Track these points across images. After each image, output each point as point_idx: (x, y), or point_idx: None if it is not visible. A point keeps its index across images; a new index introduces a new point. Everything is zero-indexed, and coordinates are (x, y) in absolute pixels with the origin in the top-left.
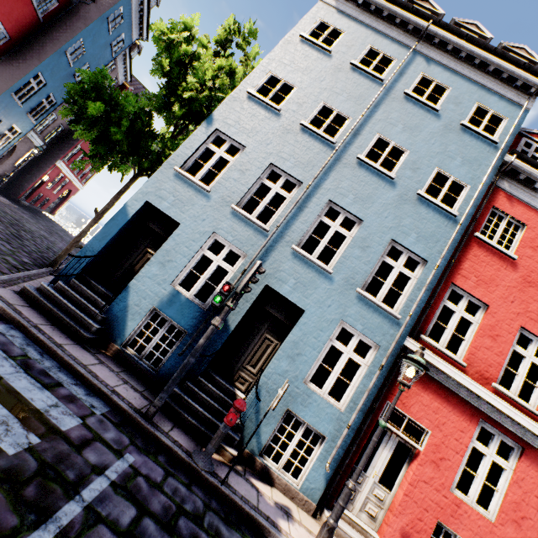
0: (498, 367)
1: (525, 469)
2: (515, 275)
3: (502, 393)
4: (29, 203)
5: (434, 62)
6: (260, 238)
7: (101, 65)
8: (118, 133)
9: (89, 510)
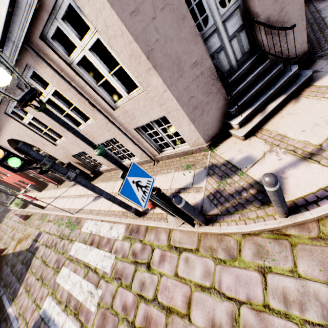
0: None
1: None
2: None
3: None
4: None
5: None
6: None
7: None
8: None
9: None
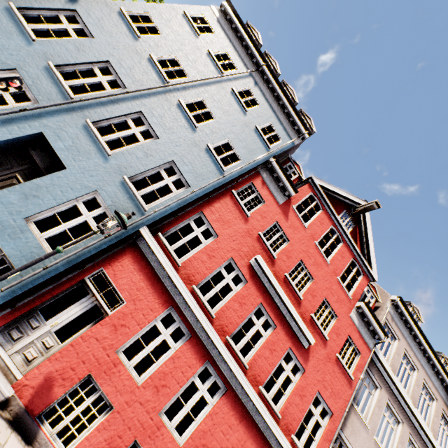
0: (203, 276)
1: (185, 351)
2: (244, 226)
3: (196, 294)
4: None
5: (258, 87)
6: (61, 99)
7: None
8: None
9: None
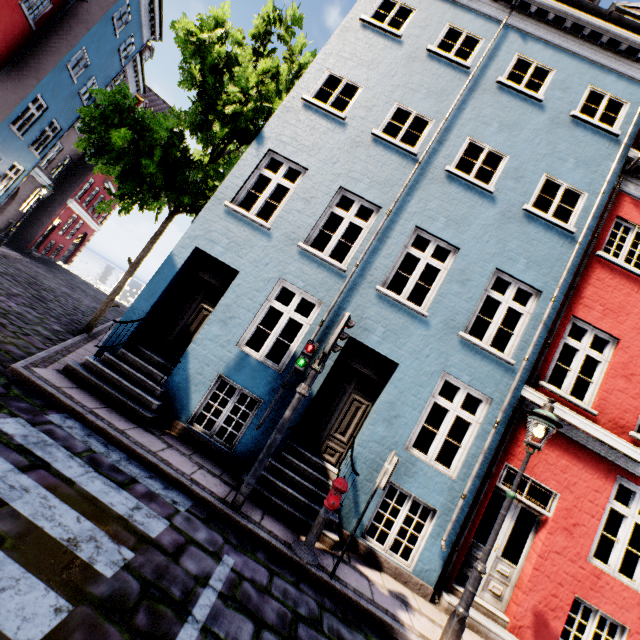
0: (635, 413)
1: None
2: None
3: None
4: (41, 253)
5: (531, 38)
6: (336, 280)
7: (109, 77)
8: (151, 165)
9: (206, 632)
